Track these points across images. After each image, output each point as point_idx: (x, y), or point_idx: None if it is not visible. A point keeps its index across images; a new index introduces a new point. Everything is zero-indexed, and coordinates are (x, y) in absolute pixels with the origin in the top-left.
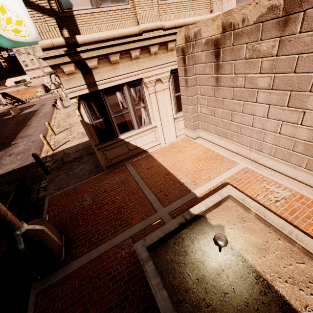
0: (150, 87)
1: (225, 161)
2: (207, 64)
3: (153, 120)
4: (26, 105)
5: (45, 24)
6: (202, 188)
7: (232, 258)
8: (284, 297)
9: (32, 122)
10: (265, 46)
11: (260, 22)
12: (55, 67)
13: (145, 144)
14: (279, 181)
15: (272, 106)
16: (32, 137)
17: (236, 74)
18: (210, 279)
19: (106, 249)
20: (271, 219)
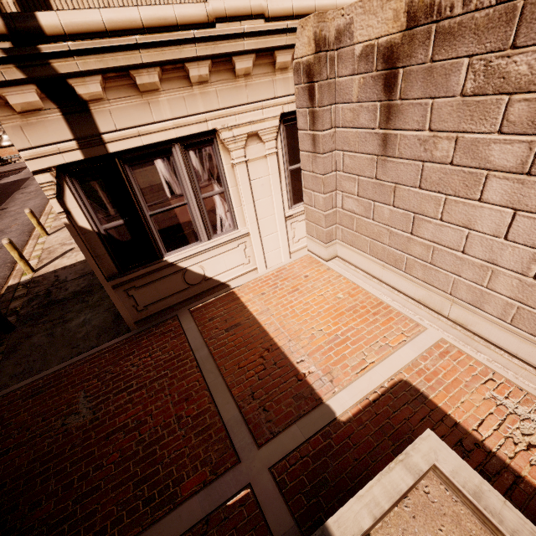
0: (235, 150)
1: (394, 319)
2: (363, 105)
3: (242, 221)
4: (10, 168)
5: None
6: (349, 394)
7: None
8: None
9: (10, 205)
10: (524, 62)
11: None
12: None
13: (222, 271)
14: (525, 385)
15: (524, 215)
16: (2, 237)
17: (434, 130)
18: None
19: None
20: None
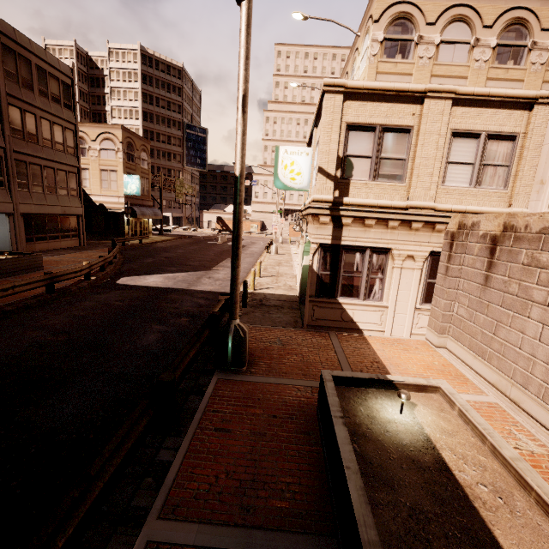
0: (398, 260)
1: (468, 384)
2: (479, 258)
3: (386, 298)
4: None
5: (325, 184)
6: None
7: (410, 422)
8: (444, 458)
9: None
10: (545, 257)
11: (543, 233)
12: (315, 215)
13: (363, 321)
14: (539, 436)
15: (546, 327)
16: None
17: (510, 277)
18: (379, 420)
19: (284, 383)
20: (471, 415)
